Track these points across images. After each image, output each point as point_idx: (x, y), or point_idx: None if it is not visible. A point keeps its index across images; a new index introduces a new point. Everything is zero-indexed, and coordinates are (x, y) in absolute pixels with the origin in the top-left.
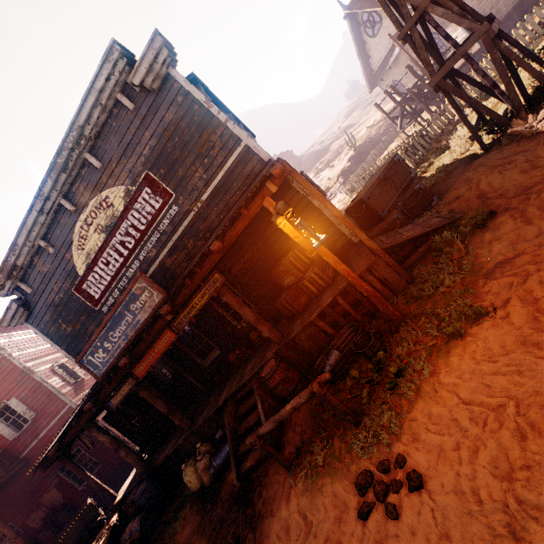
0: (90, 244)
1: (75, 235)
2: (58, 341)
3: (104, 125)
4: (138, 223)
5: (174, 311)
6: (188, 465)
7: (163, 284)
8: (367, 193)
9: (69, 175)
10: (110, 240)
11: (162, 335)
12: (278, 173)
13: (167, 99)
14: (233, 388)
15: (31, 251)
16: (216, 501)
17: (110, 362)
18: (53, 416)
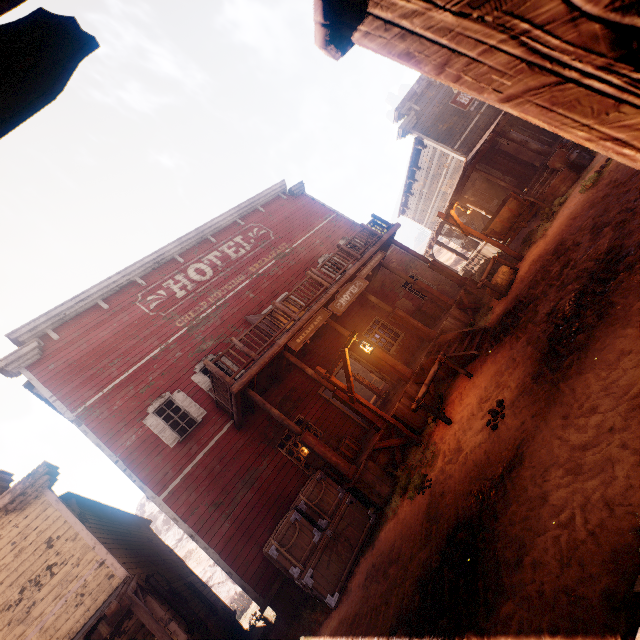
0: None
1: None
2: (434, 138)
3: None
4: None
5: None
6: None
7: None
8: None
9: None
10: None
11: None
12: None
13: None
14: None
15: (425, 85)
16: None
17: None
18: None
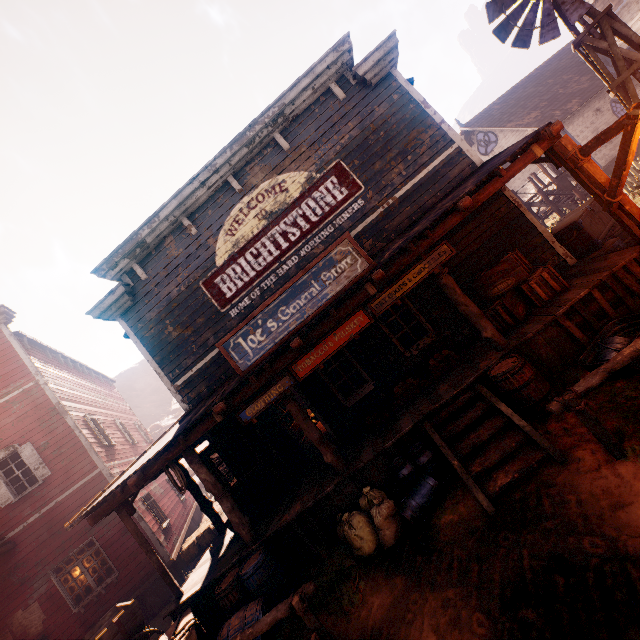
0: (244, 230)
1: (229, 218)
2: (152, 349)
3: (305, 110)
4: (310, 214)
5: (381, 284)
6: (354, 514)
7: None
8: (579, 218)
9: (249, 152)
10: (271, 228)
11: (351, 318)
12: (557, 130)
13: (382, 95)
14: (425, 409)
15: (169, 228)
16: (433, 549)
17: (265, 349)
18: (73, 481)
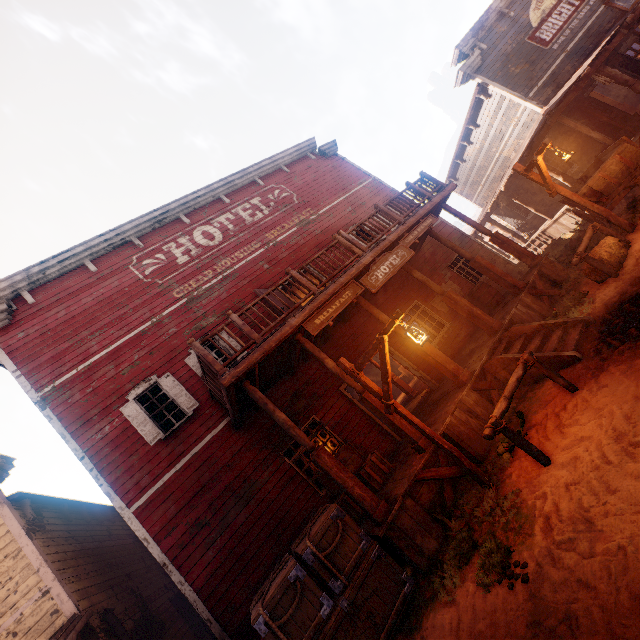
0: (545, 5)
1: (533, 2)
2: (503, 84)
3: None
4: None
5: None
6: None
7: (611, 16)
8: None
9: None
10: None
11: None
12: None
13: None
14: None
15: (495, 17)
16: None
17: None
18: None
